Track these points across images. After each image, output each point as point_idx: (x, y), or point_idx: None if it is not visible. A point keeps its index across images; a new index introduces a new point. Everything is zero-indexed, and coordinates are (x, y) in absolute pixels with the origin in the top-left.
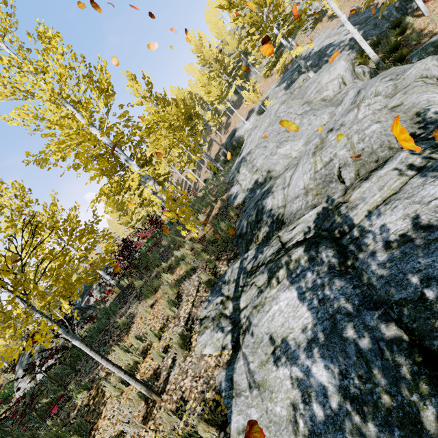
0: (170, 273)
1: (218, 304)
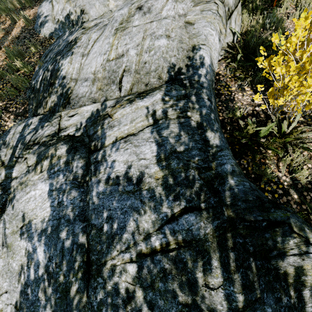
0: None
1: None
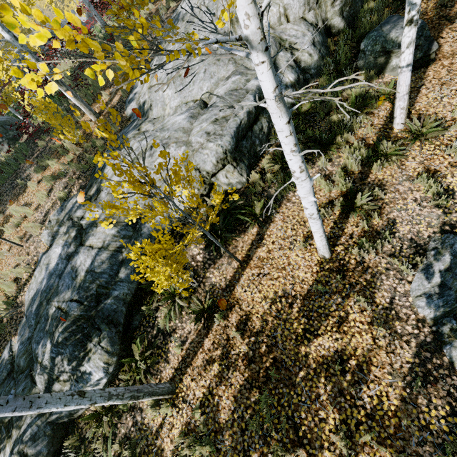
0: (58, 157)
1: (56, 220)
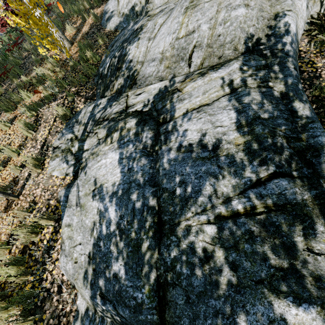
0: (31, 91)
1: (68, 140)
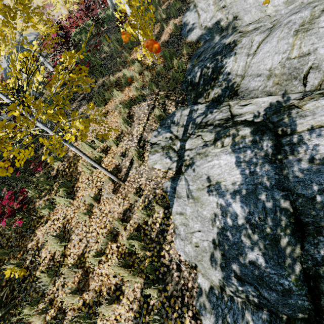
0: (119, 90)
1: (168, 139)
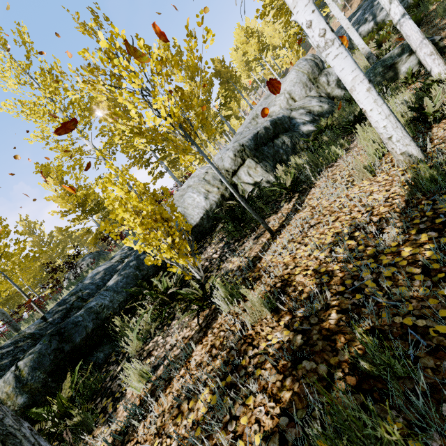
0: None
1: None
